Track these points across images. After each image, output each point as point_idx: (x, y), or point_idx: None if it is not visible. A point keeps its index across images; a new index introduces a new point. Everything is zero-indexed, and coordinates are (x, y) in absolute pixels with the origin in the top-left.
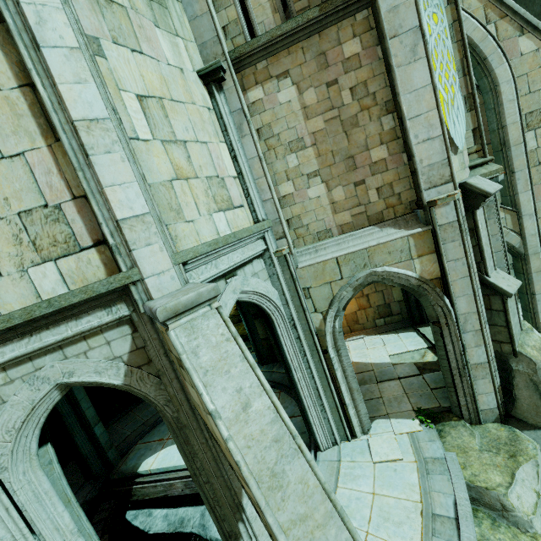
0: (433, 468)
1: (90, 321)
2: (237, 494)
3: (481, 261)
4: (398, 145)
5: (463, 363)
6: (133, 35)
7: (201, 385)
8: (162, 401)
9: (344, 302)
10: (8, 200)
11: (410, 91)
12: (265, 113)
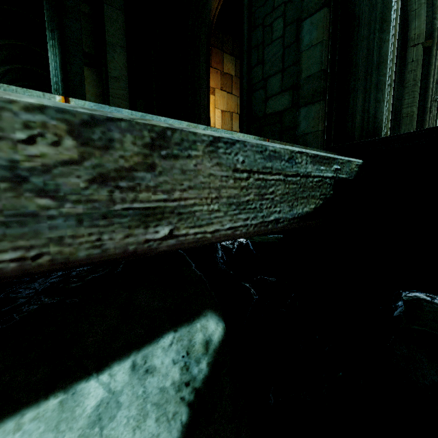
0: None
1: None
2: None
3: None
4: None
5: (436, 94)
6: None
7: None
8: None
9: None
10: None
11: None
12: None
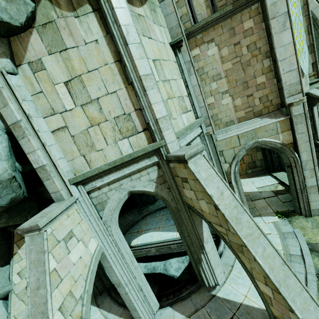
0: (287, 236)
1: (142, 164)
2: (202, 241)
3: (315, 133)
4: (272, 75)
5: (303, 186)
6: (147, 30)
7: (204, 185)
8: (170, 199)
9: (240, 157)
10: (110, 112)
11: (281, 46)
12: (200, 62)
